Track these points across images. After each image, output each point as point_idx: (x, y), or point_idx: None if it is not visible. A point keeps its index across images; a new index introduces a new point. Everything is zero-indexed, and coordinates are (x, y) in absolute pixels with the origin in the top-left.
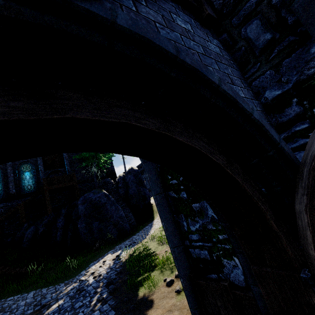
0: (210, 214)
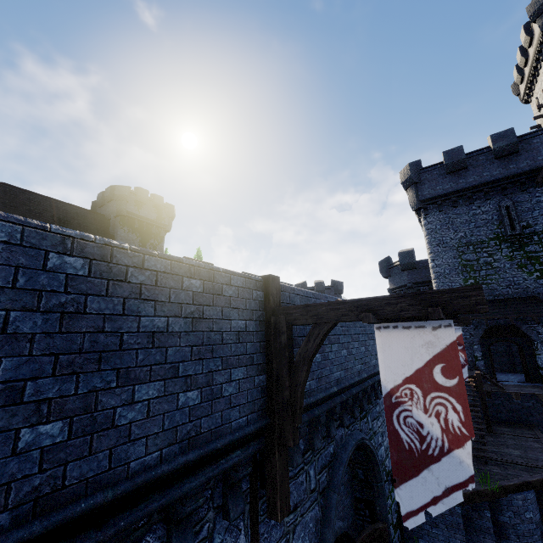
0: None
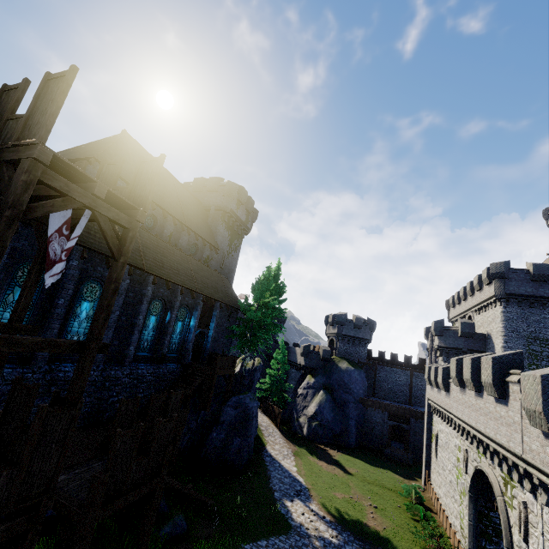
0: (502, 546)
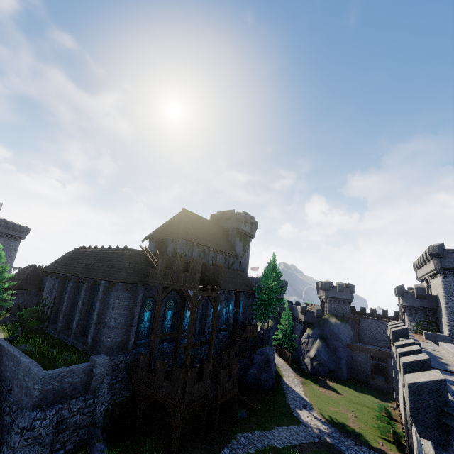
0: None
